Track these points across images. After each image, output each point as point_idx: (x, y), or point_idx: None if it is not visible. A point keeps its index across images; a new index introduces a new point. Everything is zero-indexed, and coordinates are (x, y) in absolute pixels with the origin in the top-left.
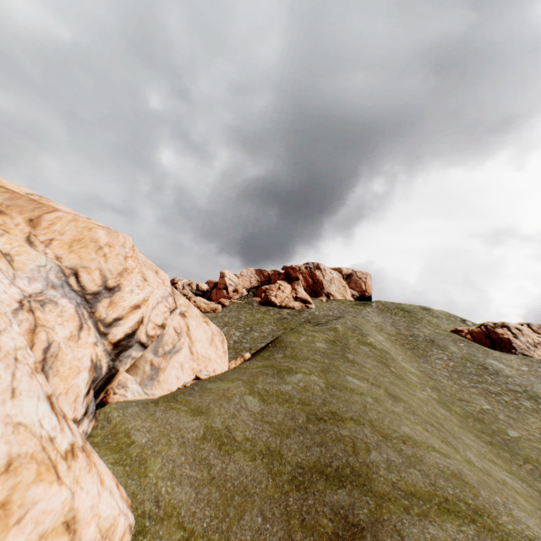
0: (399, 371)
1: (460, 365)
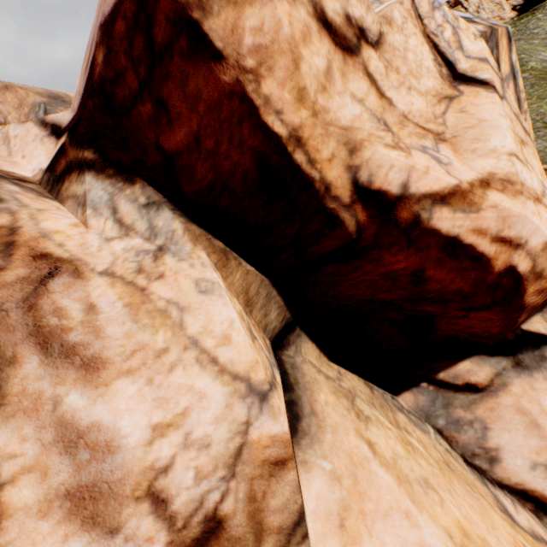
0: None
1: None
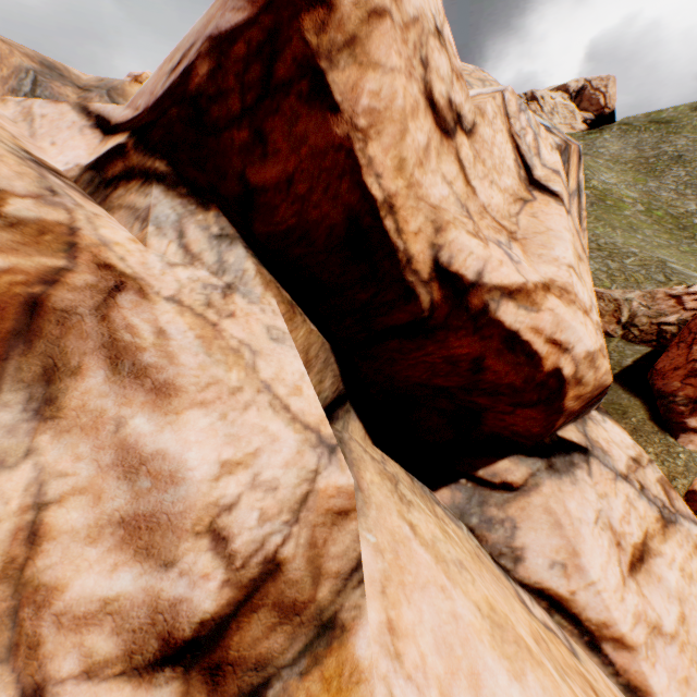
0: (614, 203)
1: (694, 178)
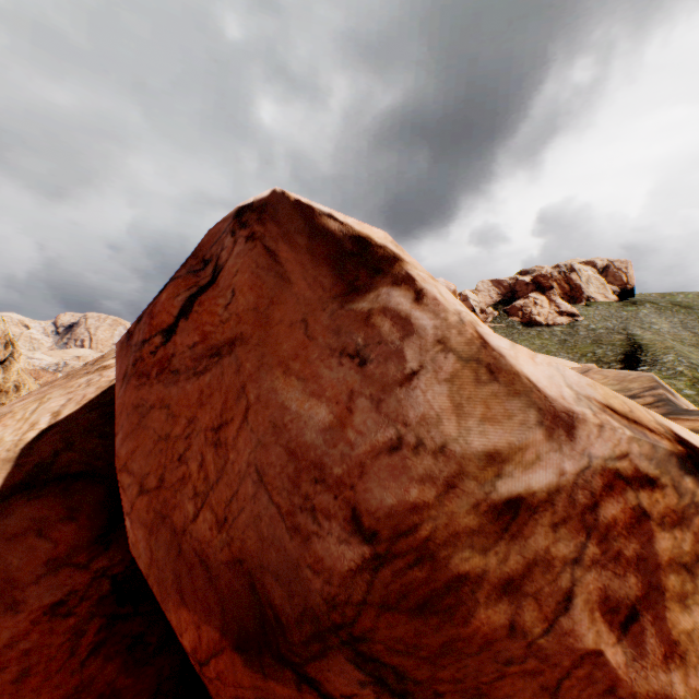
0: None
1: None
